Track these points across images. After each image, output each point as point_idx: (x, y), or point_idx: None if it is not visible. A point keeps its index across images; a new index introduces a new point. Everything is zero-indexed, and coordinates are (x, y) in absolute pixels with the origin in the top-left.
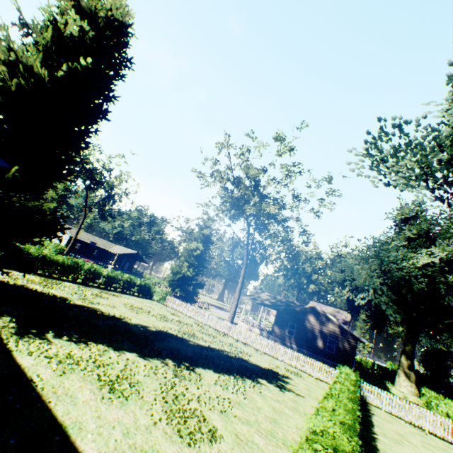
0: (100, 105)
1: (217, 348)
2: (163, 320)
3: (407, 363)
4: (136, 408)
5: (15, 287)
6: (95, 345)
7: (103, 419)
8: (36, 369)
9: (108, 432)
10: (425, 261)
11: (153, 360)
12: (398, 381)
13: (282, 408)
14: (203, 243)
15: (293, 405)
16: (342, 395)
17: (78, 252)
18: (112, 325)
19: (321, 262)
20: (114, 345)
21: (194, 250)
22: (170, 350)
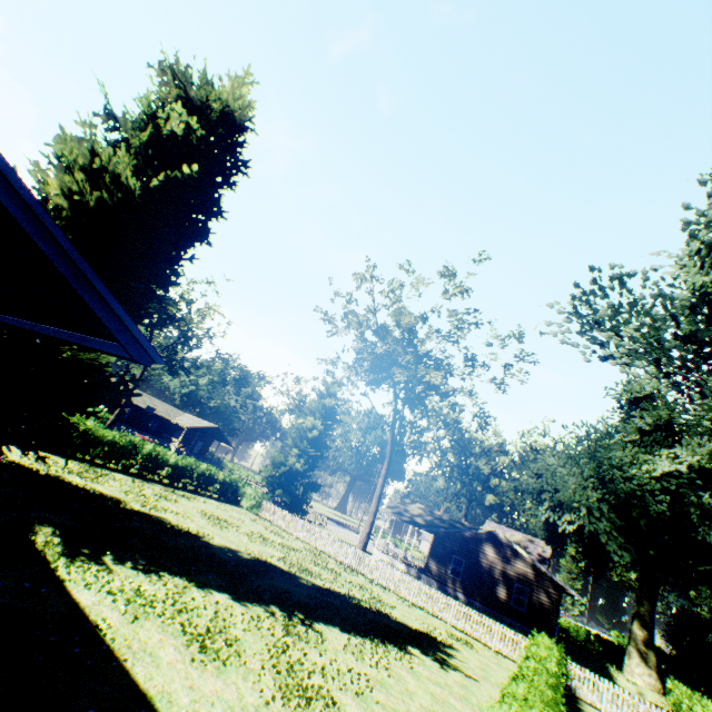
0: (202, 226)
1: (343, 592)
2: (260, 542)
3: (642, 635)
4: (239, 679)
5: (49, 479)
6: (170, 578)
7: (198, 691)
8: (100, 610)
9: (207, 709)
10: (666, 468)
11: (253, 606)
12: (629, 666)
13: (444, 695)
14: (323, 418)
15: (461, 693)
16: (537, 678)
17: (125, 421)
18: (188, 547)
19: (505, 458)
20: (196, 579)
21: (309, 429)
22: (275, 592)
